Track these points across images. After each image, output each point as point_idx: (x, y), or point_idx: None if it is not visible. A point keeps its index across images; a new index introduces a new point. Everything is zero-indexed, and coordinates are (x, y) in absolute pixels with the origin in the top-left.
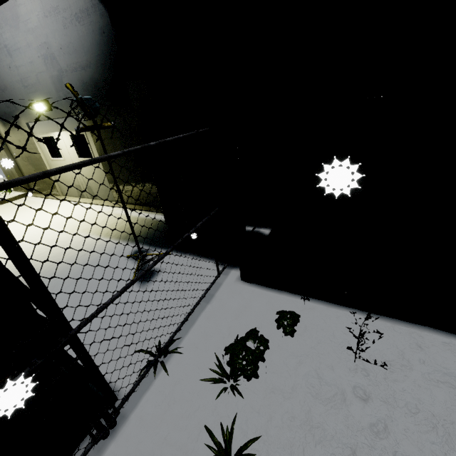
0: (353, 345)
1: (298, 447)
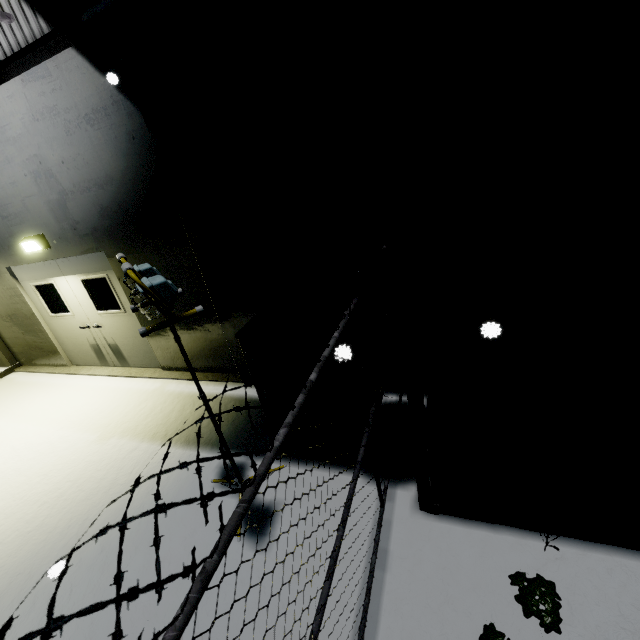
0: None
1: None
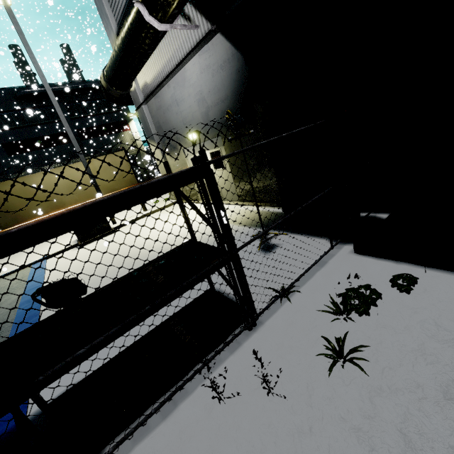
0: None
1: (407, 362)
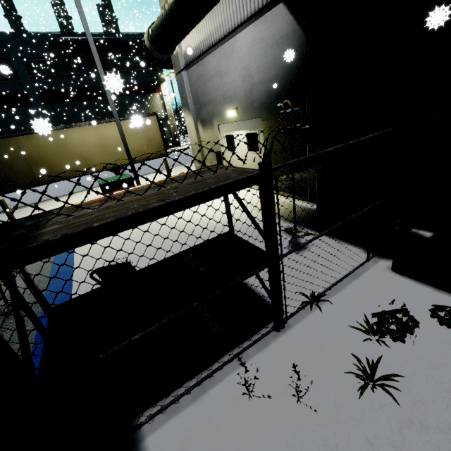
0: None
1: (441, 401)
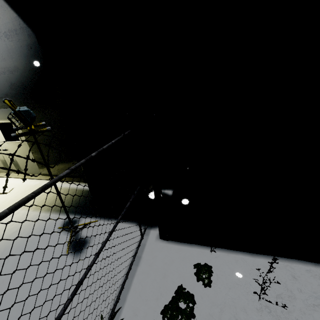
0: (253, 286)
1: None
